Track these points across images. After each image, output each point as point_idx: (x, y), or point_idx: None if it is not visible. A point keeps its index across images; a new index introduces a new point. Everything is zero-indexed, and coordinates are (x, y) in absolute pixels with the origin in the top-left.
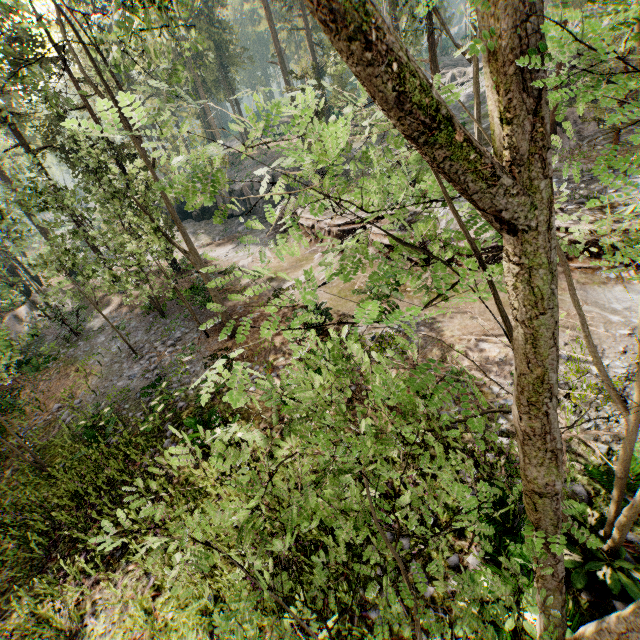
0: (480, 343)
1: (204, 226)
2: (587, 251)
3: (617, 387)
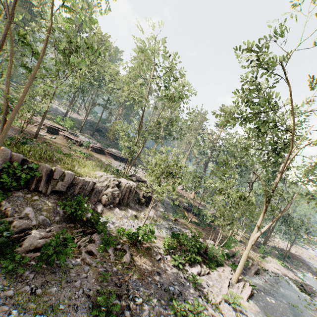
0: (102, 159)
1: None
2: (108, 154)
3: (118, 167)
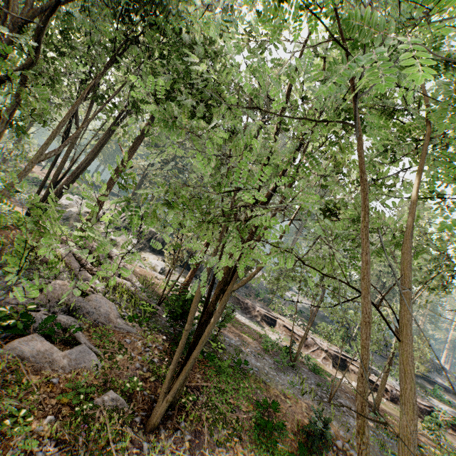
0: None
1: (185, 272)
2: (450, 426)
3: None
